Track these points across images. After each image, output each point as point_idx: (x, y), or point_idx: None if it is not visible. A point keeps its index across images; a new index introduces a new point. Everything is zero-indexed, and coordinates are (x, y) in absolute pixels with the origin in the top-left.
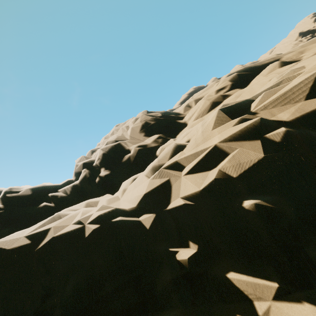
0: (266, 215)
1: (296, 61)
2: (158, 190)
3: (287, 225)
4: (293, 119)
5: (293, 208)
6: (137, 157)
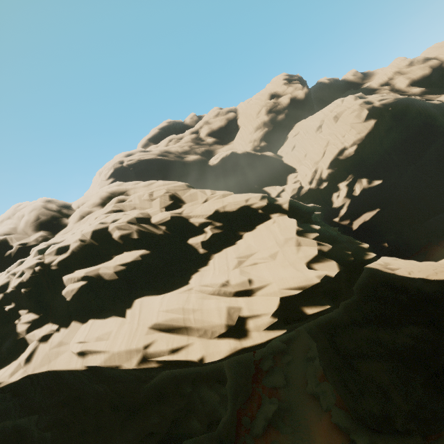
0: (26, 293)
1: (125, 200)
2: (5, 283)
3: (35, 295)
4: (46, 262)
5: (36, 290)
6: (17, 253)
